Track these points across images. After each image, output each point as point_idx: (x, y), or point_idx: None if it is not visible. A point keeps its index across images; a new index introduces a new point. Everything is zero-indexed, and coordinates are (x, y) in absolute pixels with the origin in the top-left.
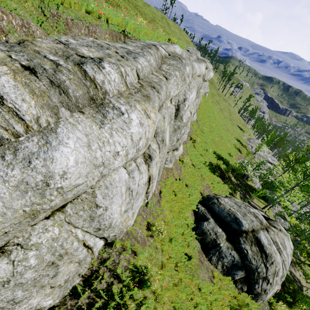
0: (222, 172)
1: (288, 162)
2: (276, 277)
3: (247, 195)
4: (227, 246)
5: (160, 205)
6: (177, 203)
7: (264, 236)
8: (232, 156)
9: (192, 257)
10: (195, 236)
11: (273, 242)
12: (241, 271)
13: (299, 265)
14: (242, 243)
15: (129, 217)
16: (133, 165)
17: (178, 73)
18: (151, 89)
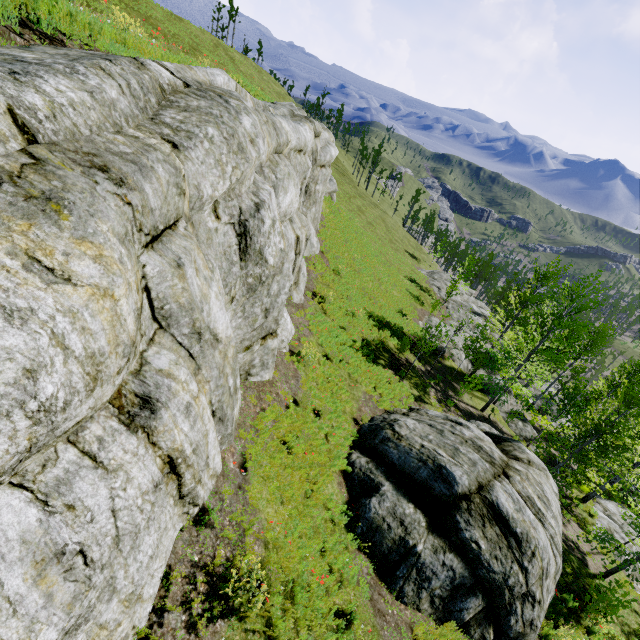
0: (392, 354)
1: (510, 310)
2: (546, 580)
3: (449, 392)
4: (434, 545)
5: (245, 500)
6: (295, 473)
7: (505, 494)
8: (407, 314)
9: (355, 617)
10: (355, 544)
11: (524, 501)
12: (476, 599)
13: (567, 509)
14: (465, 527)
15: (109, 624)
16: (65, 458)
17: (217, 131)
18: (87, 173)
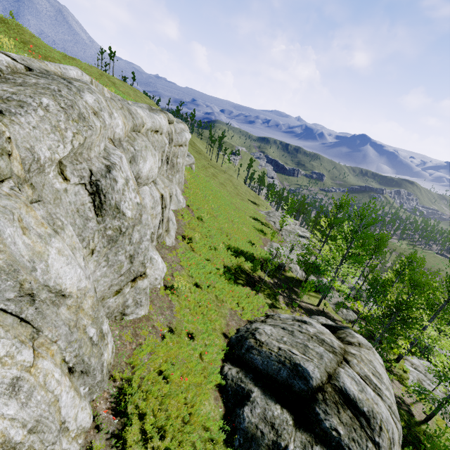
0: (248, 274)
1: (323, 231)
2: (394, 447)
3: (293, 296)
4: (302, 442)
5: (120, 448)
6: (172, 401)
7: (349, 378)
8: (255, 243)
9: None
10: None
11: (363, 380)
12: None
13: (389, 370)
14: (324, 417)
15: None
16: None
17: (53, 101)
18: None
